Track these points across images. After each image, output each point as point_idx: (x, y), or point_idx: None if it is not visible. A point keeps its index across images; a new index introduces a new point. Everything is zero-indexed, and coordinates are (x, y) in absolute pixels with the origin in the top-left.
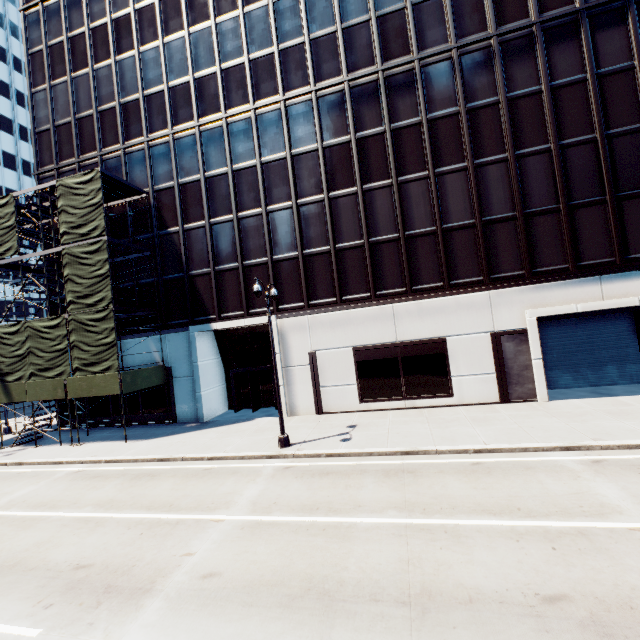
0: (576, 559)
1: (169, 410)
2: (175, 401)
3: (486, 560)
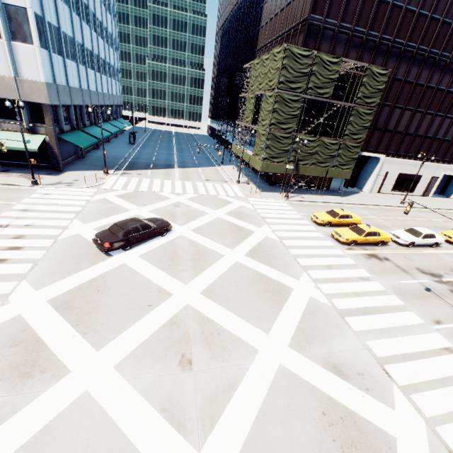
0: None
1: (326, 184)
2: (332, 181)
3: None
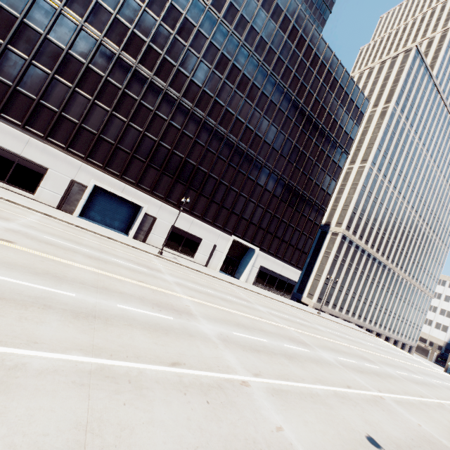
0: None
1: None
2: None
3: None
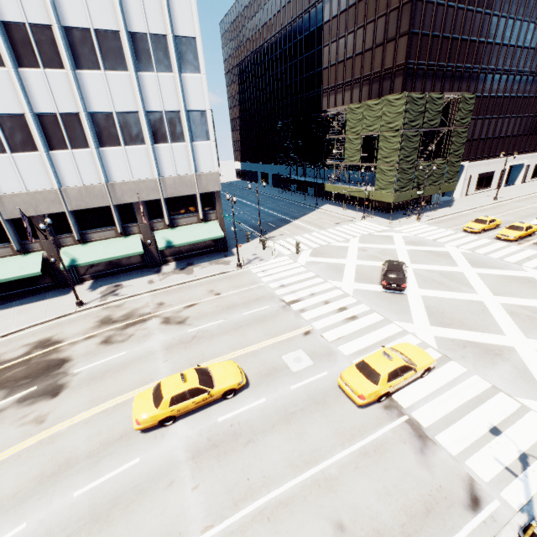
0: None
1: (428, 199)
2: (432, 195)
3: None
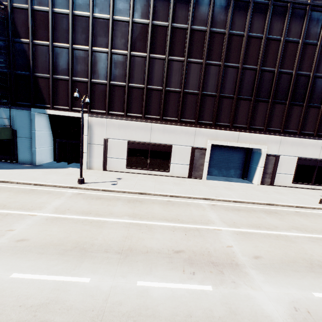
0: (192, 238)
1: (13, 155)
2: (17, 150)
3: (159, 238)
